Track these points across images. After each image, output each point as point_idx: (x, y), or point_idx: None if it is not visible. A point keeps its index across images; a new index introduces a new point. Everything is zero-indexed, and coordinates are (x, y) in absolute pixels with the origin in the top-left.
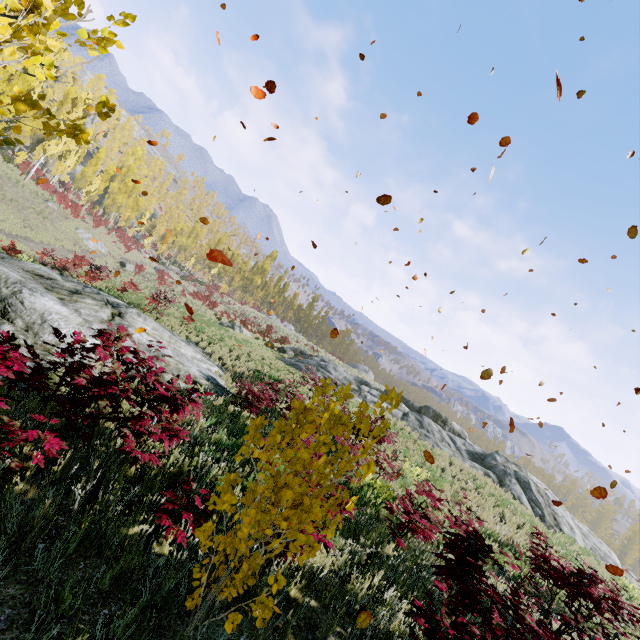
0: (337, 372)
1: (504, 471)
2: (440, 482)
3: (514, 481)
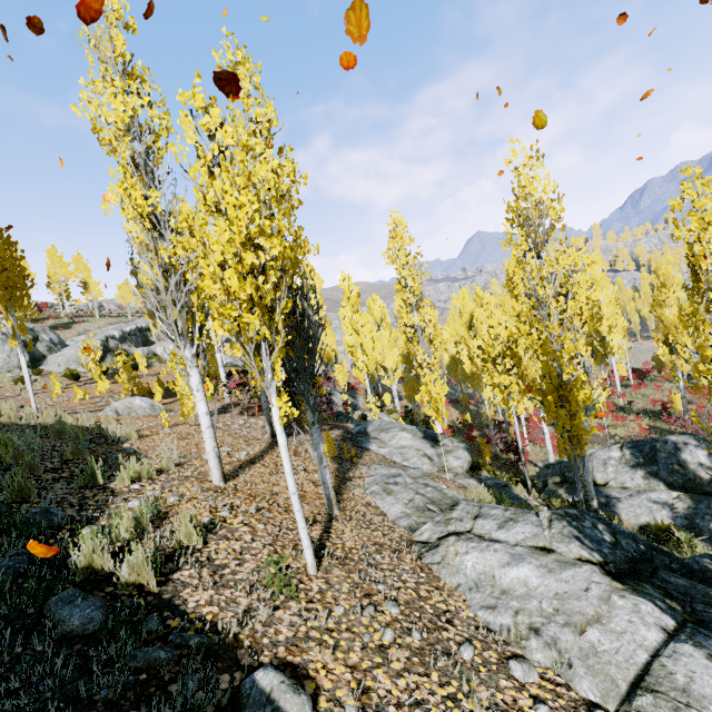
0: None
1: None
2: None
3: None
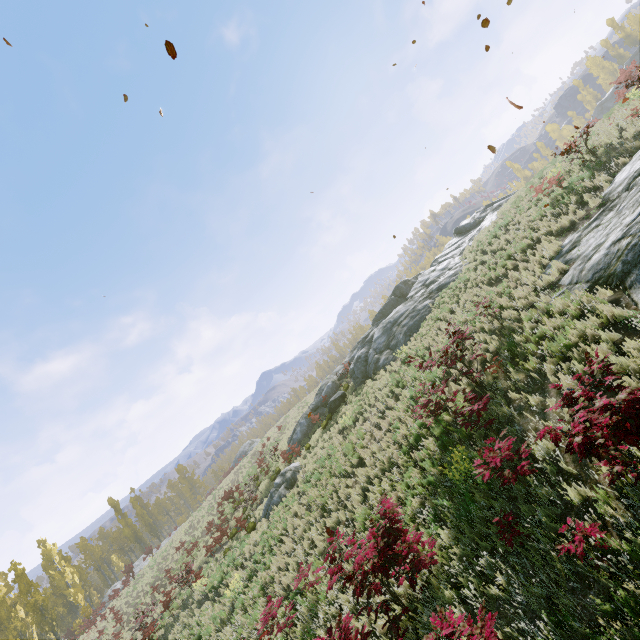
0: (399, 311)
1: (481, 214)
2: (594, 133)
3: (490, 207)
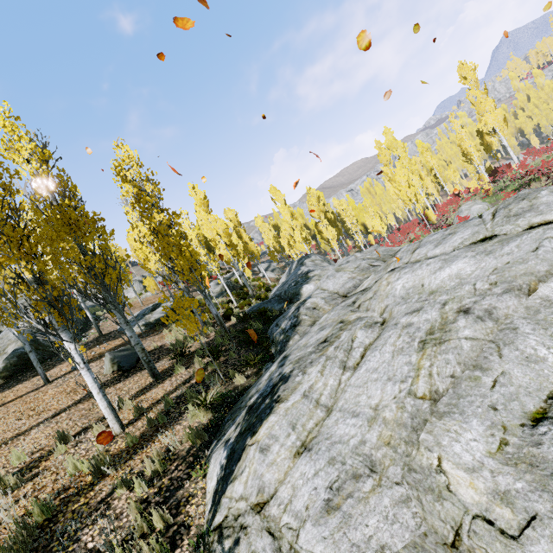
0: None
1: None
2: None
3: None
